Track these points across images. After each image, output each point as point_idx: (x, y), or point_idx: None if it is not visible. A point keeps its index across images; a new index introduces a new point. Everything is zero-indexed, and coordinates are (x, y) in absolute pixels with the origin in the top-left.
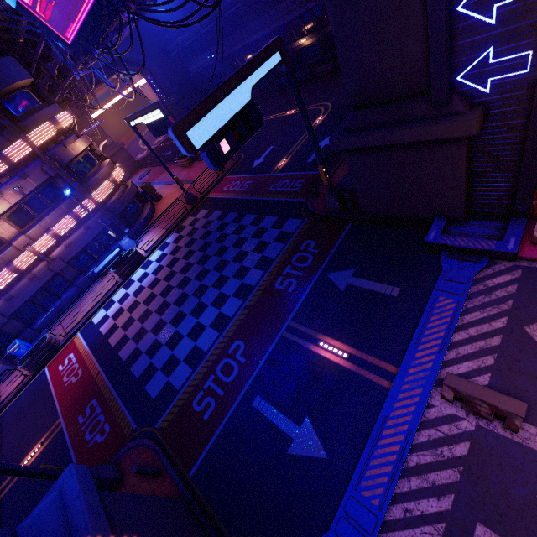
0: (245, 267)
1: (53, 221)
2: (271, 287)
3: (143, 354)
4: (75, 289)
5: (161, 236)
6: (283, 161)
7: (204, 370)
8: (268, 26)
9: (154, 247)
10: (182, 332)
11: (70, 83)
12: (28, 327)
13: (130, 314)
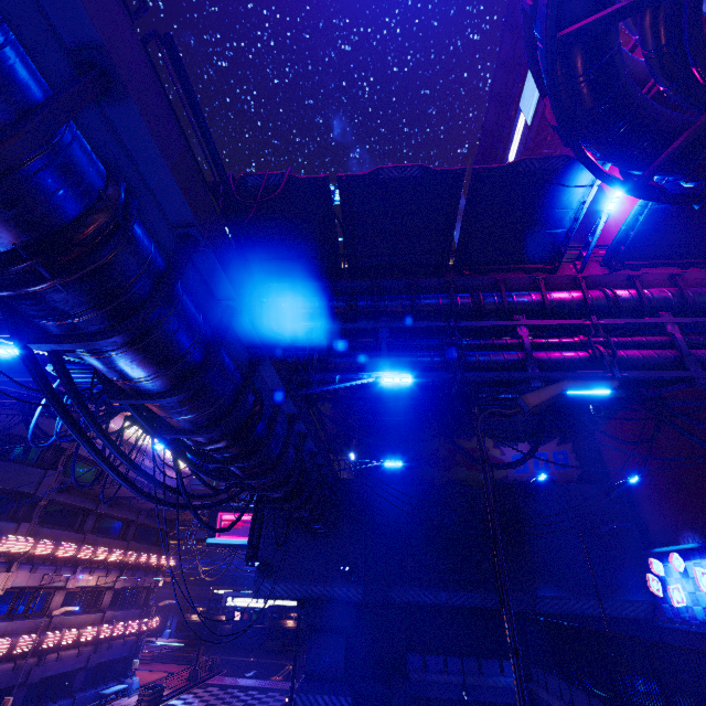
0: None
1: (124, 617)
2: None
3: None
4: (71, 702)
5: (174, 691)
6: (278, 676)
7: None
8: None
9: (171, 696)
10: None
11: None
12: None
13: None
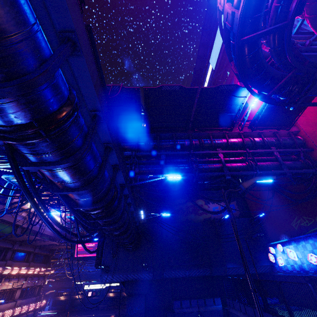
0: None
1: (27, 303)
2: None
3: None
4: None
5: None
6: None
7: None
8: None
9: None
10: None
11: None
12: None
13: None
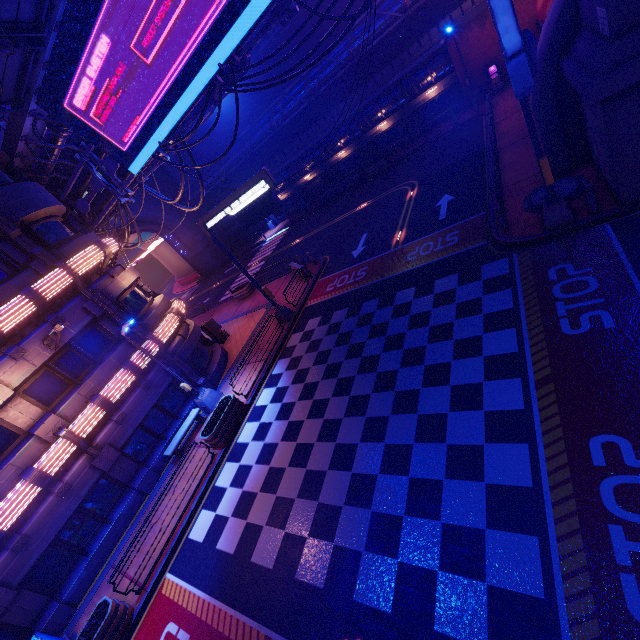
0: (466, 339)
1: (98, 384)
2: (559, 338)
3: (363, 555)
4: (134, 495)
5: (261, 369)
6: (399, 234)
7: (572, 524)
8: (304, 147)
9: (257, 387)
10: (430, 476)
11: (105, 218)
12: (53, 600)
13: (273, 494)
